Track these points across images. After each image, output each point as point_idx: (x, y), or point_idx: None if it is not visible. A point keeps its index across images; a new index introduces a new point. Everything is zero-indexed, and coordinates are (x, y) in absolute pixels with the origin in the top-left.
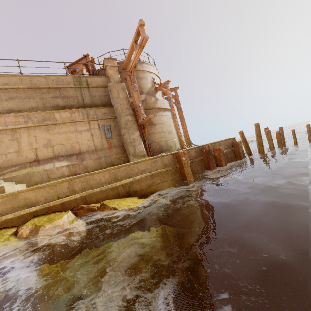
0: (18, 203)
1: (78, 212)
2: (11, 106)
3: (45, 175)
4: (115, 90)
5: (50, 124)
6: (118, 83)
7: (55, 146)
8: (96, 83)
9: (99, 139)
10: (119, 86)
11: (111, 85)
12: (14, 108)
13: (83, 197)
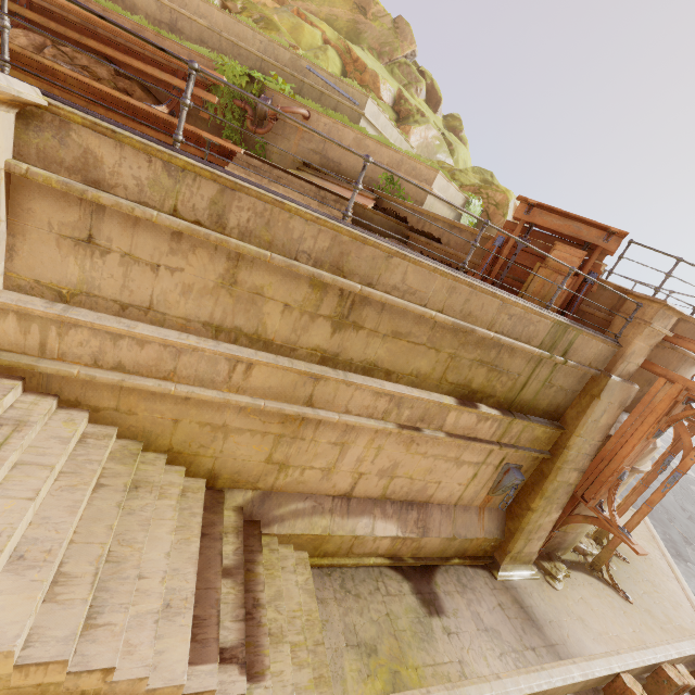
0: None
1: None
2: (382, 354)
3: (348, 544)
4: (608, 400)
5: (428, 437)
6: (626, 385)
7: (397, 477)
8: (583, 354)
9: (478, 487)
10: (623, 392)
11: (610, 386)
12: (384, 361)
13: None
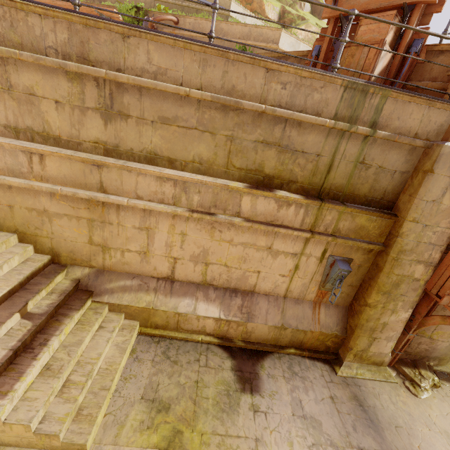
0: None
1: None
2: (158, 142)
3: (174, 319)
4: (448, 174)
5: (223, 221)
6: None
7: (211, 264)
8: (401, 123)
9: (305, 280)
10: None
11: (446, 155)
12: (162, 149)
13: None
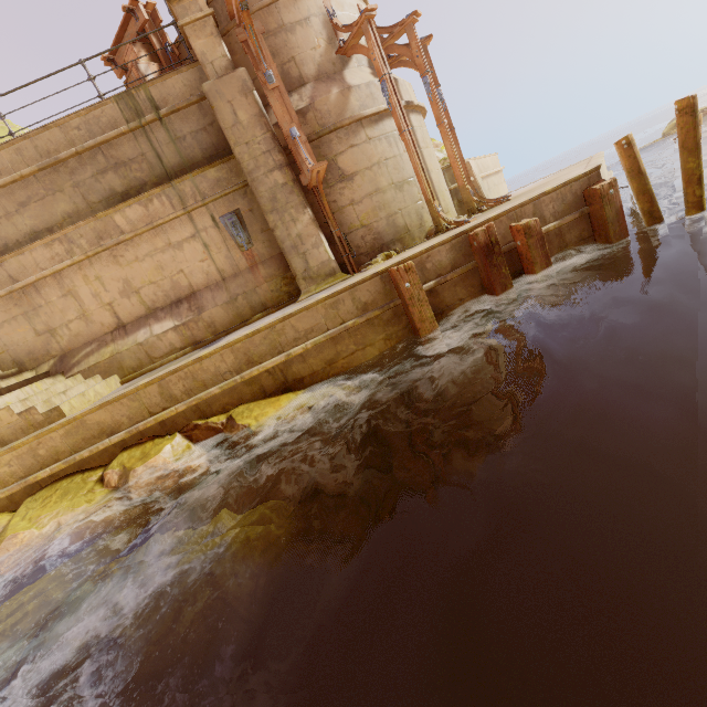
0: (90, 431)
1: (194, 434)
2: (31, 223)
3: (142, 353)
4: (225, 102)
5: (113, 244)
6: (226, 77)
7: (141, 289)
8: (174, 96)
9: (224, 253)
10: (232, 84)
11: (210, 91)
12: (38, 225)
13: (195, 406)
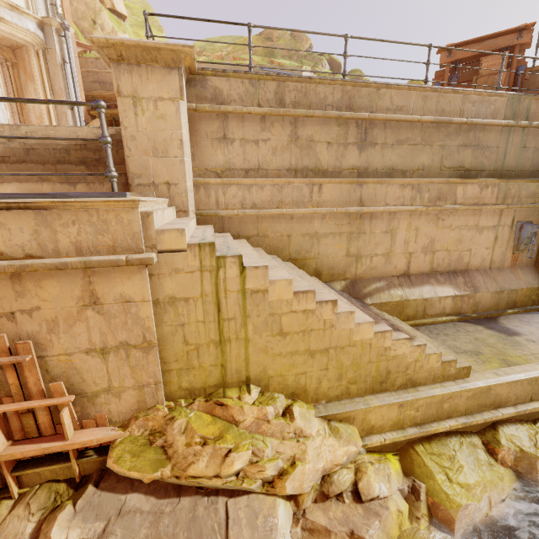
0: (486, 399)
1: None
2: (394, 159)
3: (421, 307)
4: None
5: (448, 209)
6: None
7: (437, 251)
8: None
9: (502, 249)
10: None
11: None
12: (397, 164)
13: None
